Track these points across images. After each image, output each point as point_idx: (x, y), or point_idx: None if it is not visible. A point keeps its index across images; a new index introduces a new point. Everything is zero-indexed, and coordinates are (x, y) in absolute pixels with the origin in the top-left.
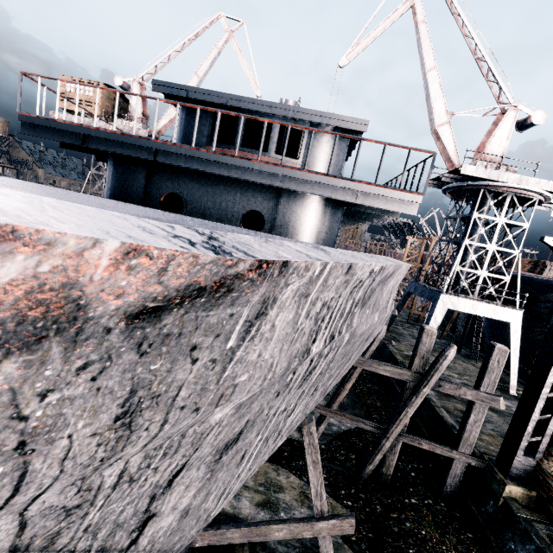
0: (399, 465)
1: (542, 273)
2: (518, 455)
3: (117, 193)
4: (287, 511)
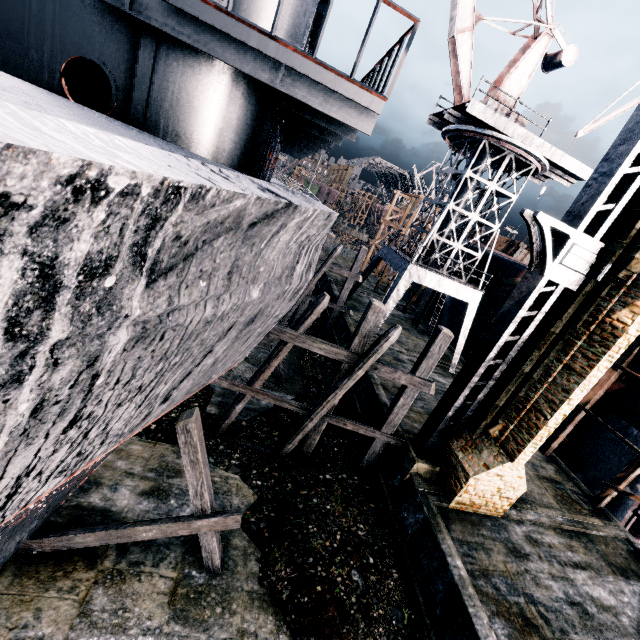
0: (324, 441)
1: (513, 255)
2: (434, 437)
3: None
4: (180, 497)
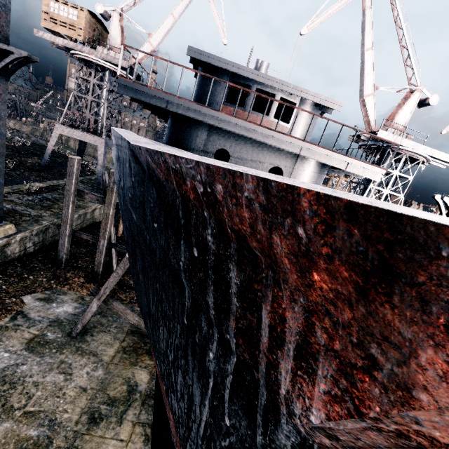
0: None
1: None
2: None
3: (182, 144)
4: None
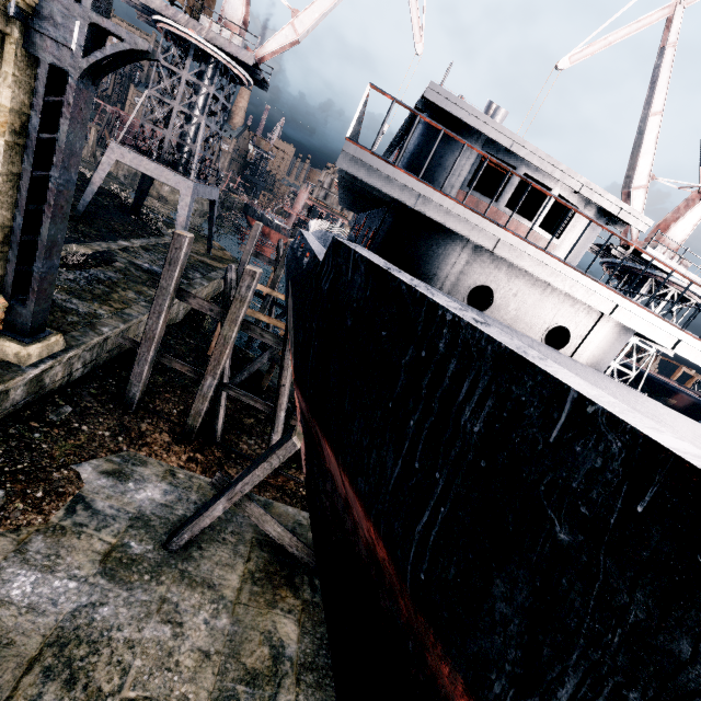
0: None
1: (639, 361)
2: None
3: (419, 267)
4: None
